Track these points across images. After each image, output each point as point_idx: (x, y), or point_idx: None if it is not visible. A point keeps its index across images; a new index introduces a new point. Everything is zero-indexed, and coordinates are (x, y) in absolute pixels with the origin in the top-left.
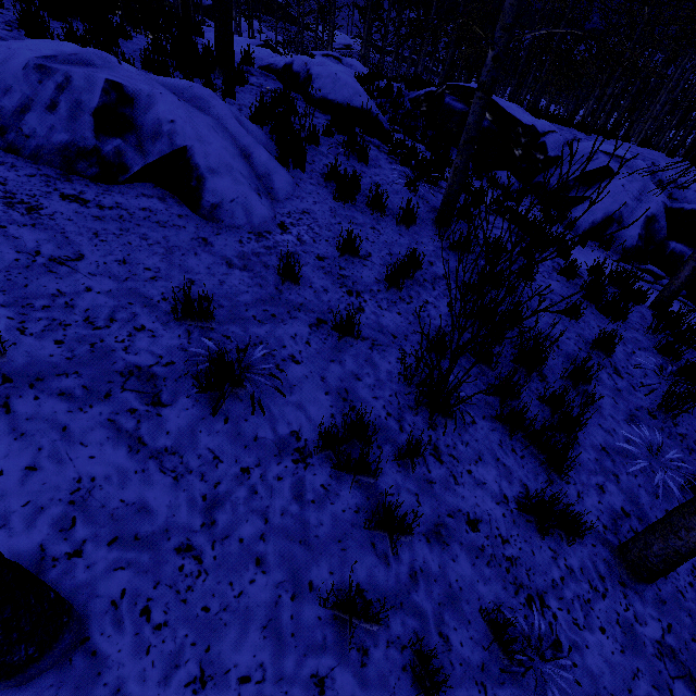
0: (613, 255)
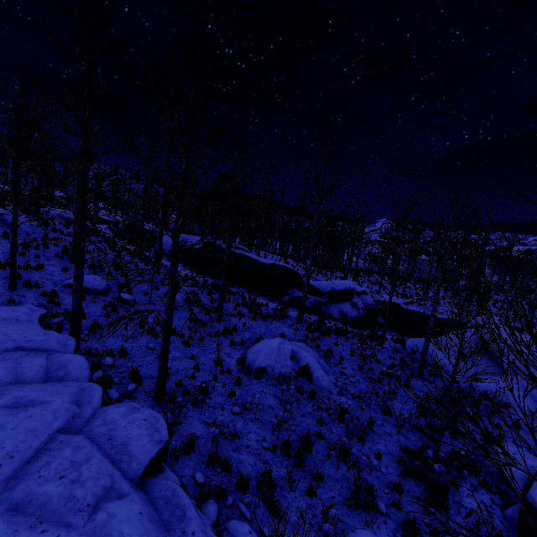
0: None
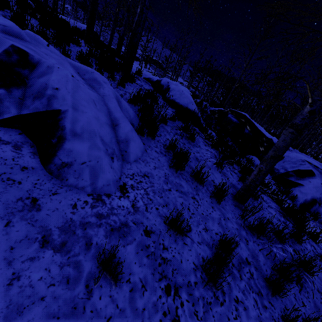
0: (318, 223)
